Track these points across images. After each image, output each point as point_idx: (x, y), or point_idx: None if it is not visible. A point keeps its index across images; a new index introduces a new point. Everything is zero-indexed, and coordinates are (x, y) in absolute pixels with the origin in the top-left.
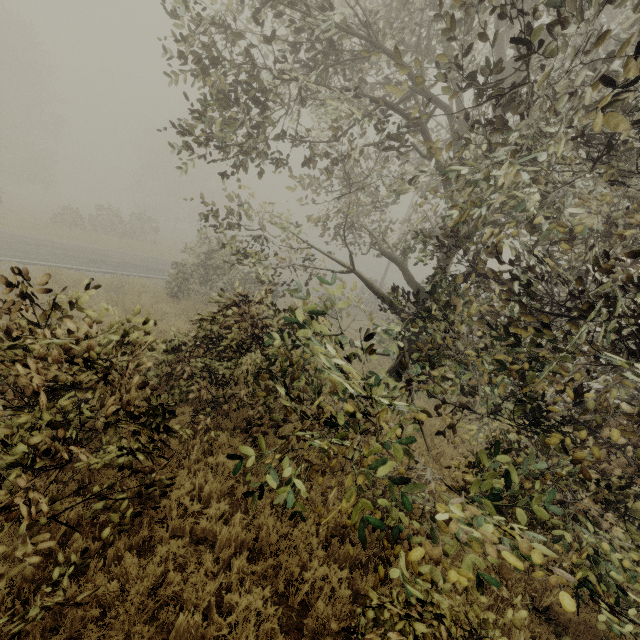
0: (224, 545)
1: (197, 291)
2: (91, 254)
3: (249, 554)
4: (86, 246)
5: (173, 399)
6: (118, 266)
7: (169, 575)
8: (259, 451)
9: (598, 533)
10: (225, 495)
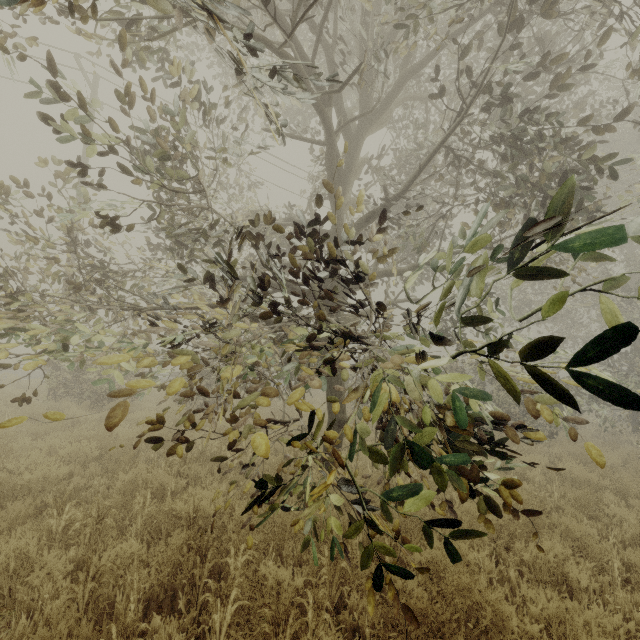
0: None
1: None
2: None
3: None
4: None
5: None
6: None
7: None
8: None
9: None
10: None
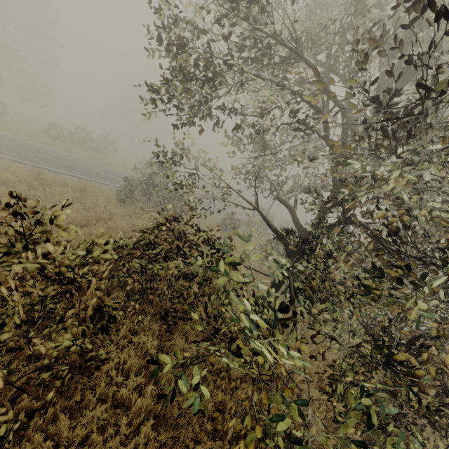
0: (137, 411)
1: (138, 199)
2: (66, 161)
3: (154, 420)
4: (63, 154)
5: (112, 284)
6: (84, 172)
7: (92, 436)
8: (170, 332)
9: (421, 446)
10: (141, 367)
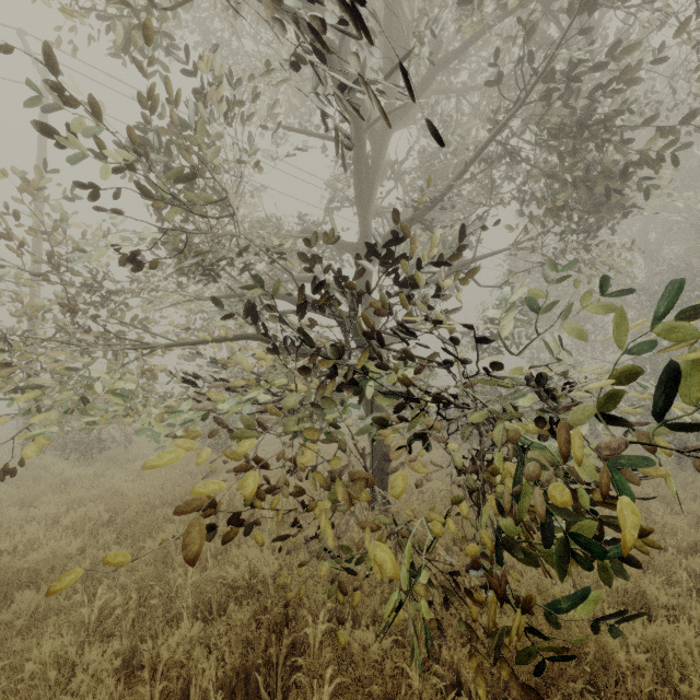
0: None
1: None
2: None
3: None
4: None
5: None
6: None
7: None
8: None
9: None
10: None
